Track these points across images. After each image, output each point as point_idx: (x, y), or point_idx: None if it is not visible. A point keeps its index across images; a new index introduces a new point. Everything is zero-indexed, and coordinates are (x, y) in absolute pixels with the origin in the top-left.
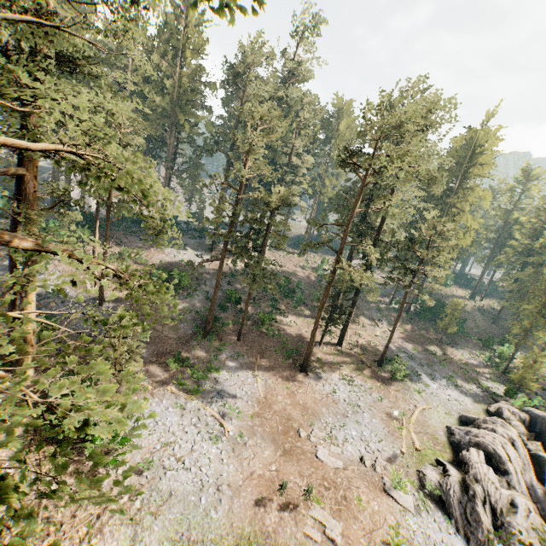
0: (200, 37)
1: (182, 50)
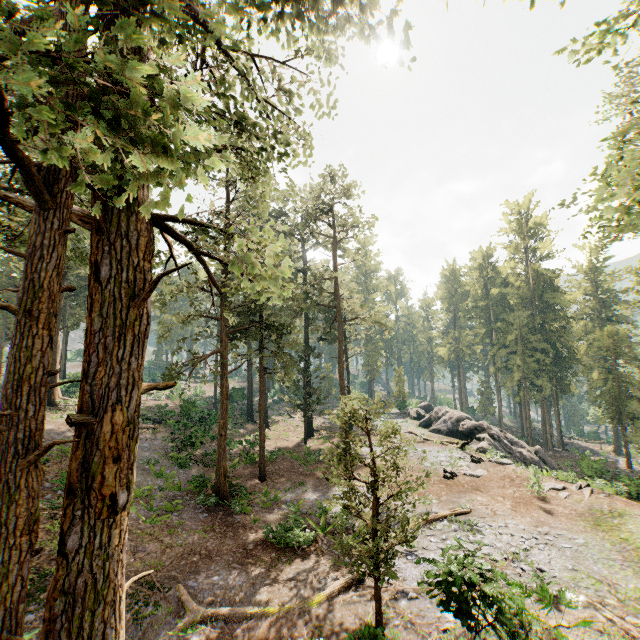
0: None
1: None
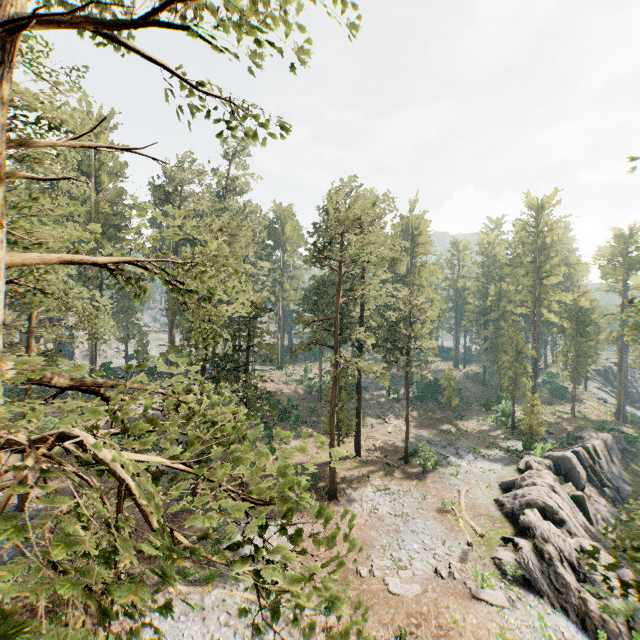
0: (117, 162)
1: (95, 175)
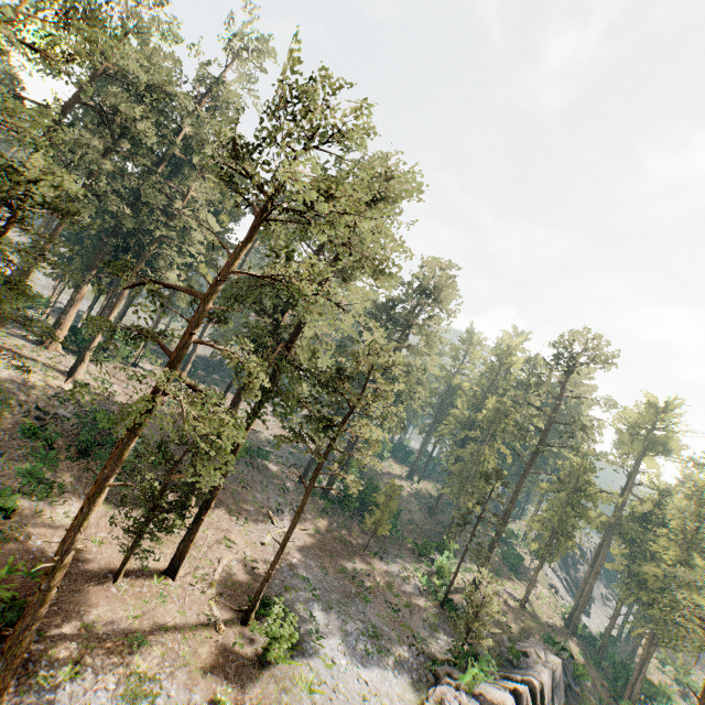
0: None
1: None
